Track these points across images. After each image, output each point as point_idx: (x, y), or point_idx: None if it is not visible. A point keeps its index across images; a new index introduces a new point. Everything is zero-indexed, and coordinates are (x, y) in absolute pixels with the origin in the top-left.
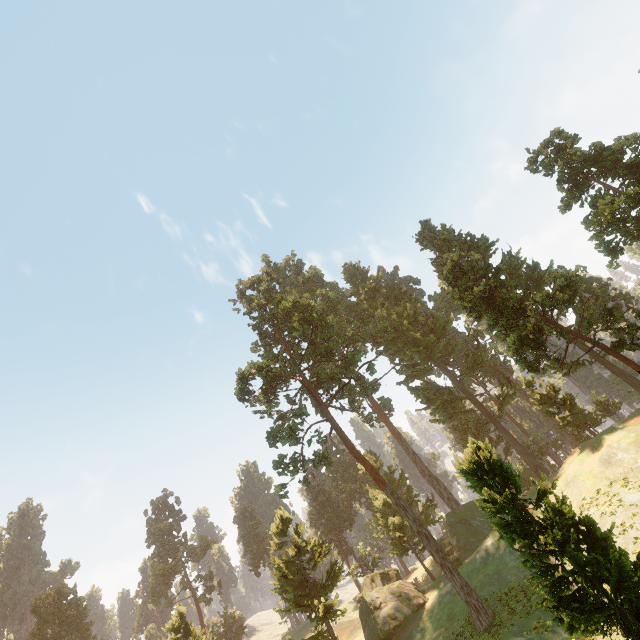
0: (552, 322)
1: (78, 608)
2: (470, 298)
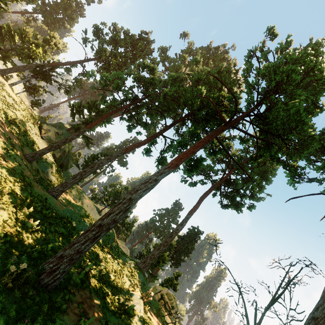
0: None
1: None
2: None
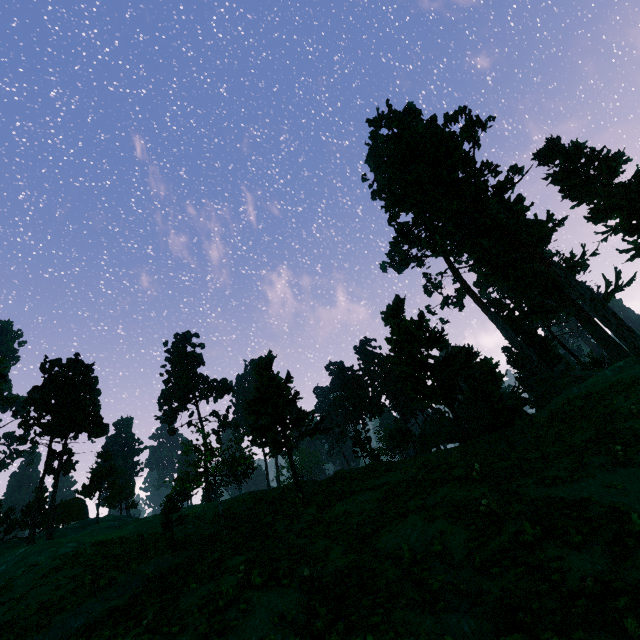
0: None
1: (94, 382)
2: None
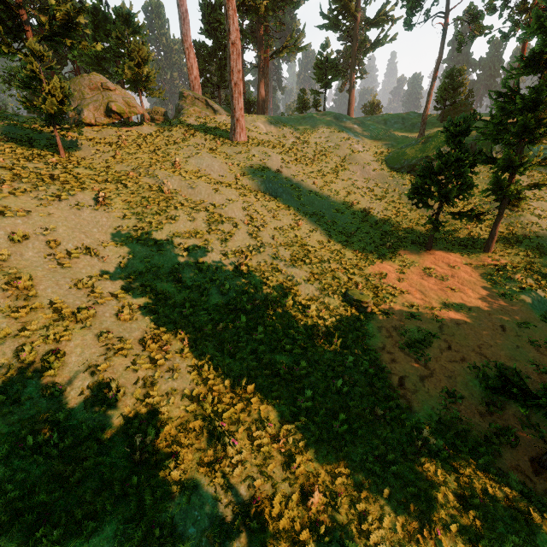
0: None
1: None
2: None
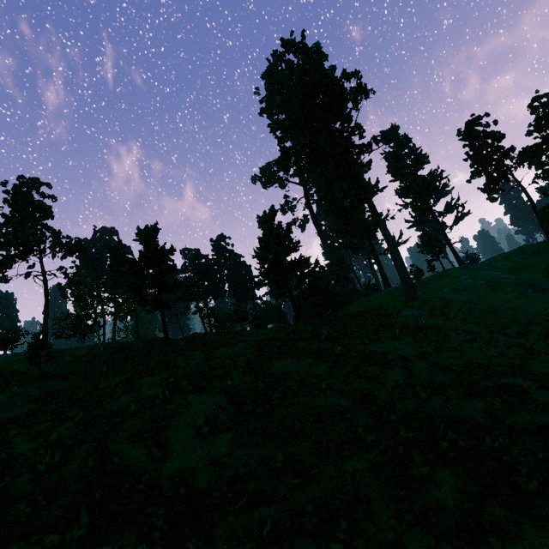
0: (512, 173)
1: None
2: (492, 134)
